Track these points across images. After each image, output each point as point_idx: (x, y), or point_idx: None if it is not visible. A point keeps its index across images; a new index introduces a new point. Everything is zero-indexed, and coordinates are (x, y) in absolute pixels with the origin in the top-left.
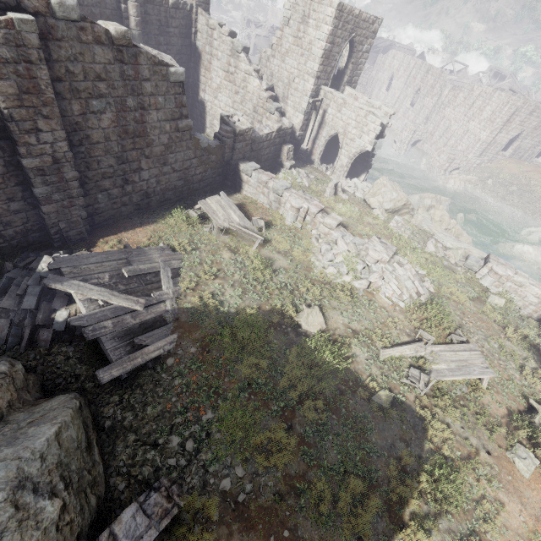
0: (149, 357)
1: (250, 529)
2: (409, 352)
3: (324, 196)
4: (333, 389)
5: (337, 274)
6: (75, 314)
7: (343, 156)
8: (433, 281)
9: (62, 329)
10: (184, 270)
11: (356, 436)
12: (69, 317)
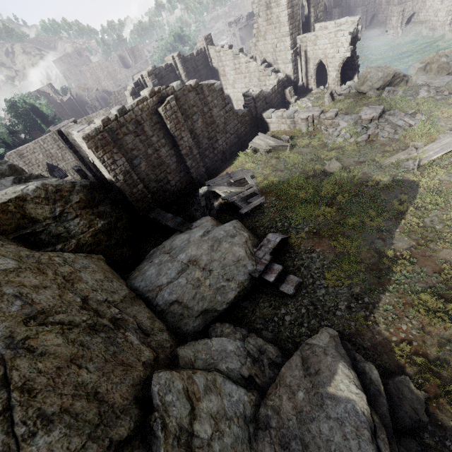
0: (256, 205)
1: (322, 238)
2: (403, 156)
3: (325, 105)
4: (352, 187)
5: (344, 141)
6: (220, 202)
7: (331, 72)
8: (424, 114)
9: (218, 209)
10: (256, 175)
11: (371, 200)
12: (219, 204)
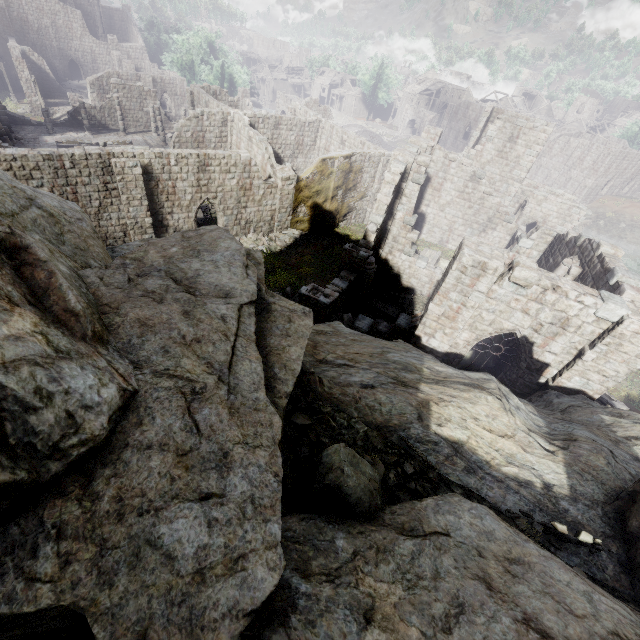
0: None
1: None
2: None
3: None
4: None
5: None
6: None
7: None
8: None
9: None
10: None
11: None
12: None
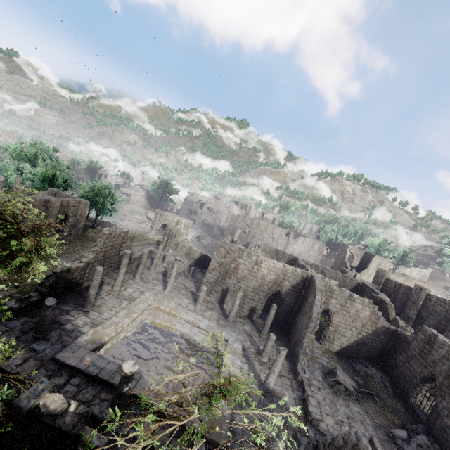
0: None
1: None
2: None
3: None
4: None
5: None
6: None
7: None
8: None
9: None
10: None
11: None
12: None
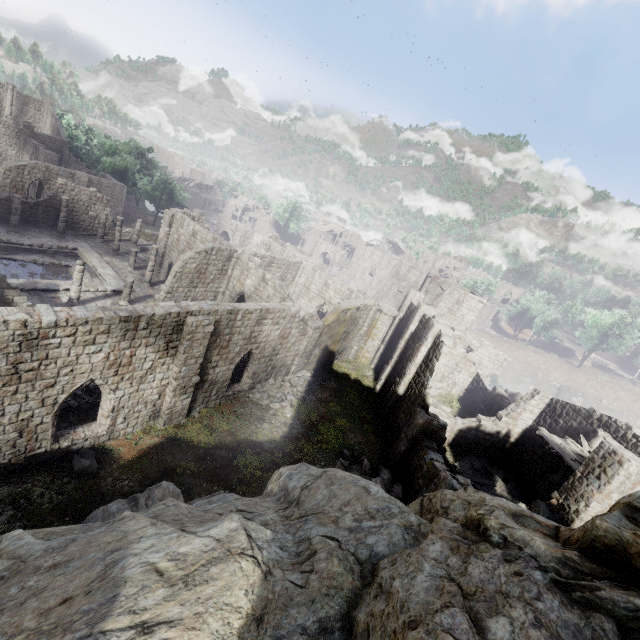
0: None
1: None
2: None
3: None
4: None
5: None
6: None
7: None
8: None
9: None
10: None
11: None
12: None
